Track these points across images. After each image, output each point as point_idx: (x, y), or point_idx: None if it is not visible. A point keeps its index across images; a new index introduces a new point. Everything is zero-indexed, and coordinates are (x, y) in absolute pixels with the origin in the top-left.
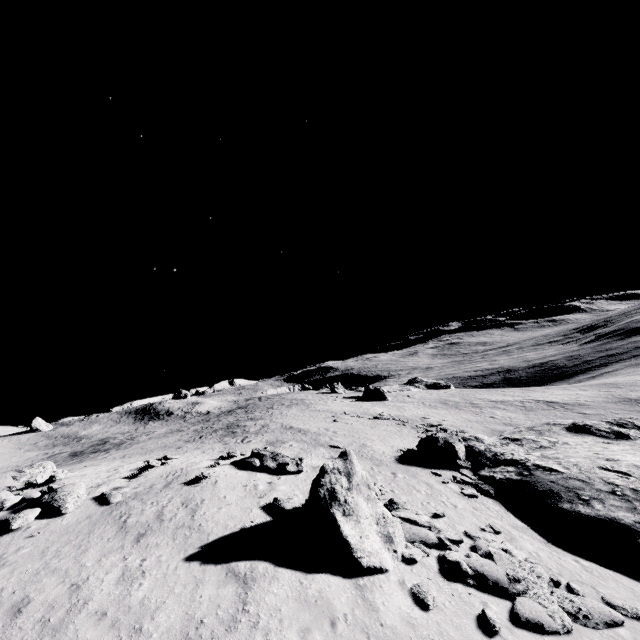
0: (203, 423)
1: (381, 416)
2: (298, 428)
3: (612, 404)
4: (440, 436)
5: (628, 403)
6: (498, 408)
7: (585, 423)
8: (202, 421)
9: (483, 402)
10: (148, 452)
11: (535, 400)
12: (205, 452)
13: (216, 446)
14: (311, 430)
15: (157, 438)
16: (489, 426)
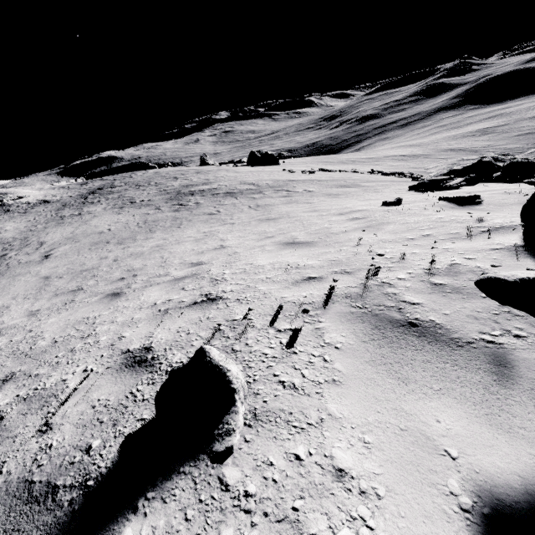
0: (92, 204)
1: (330, 169)
2: (302, 180)
3: (445, 152)
4: (491, 160)
5: (452, 151)
6: (381, 161)
7: (492, 156)
8: (75, 205)
9: (358, 160)
10: (156, 228)
11: (391, 155)
12: (314, 202)
13: (285, 199)
14: (322, 179)
15: (57, 227)
16: (408, 170)
